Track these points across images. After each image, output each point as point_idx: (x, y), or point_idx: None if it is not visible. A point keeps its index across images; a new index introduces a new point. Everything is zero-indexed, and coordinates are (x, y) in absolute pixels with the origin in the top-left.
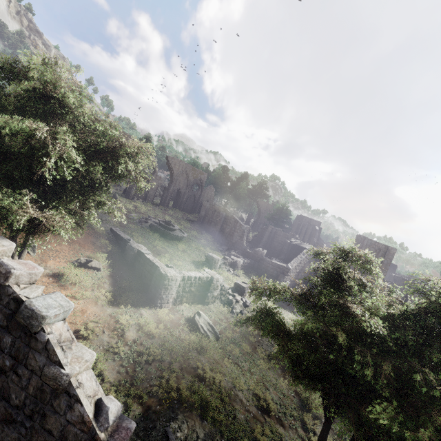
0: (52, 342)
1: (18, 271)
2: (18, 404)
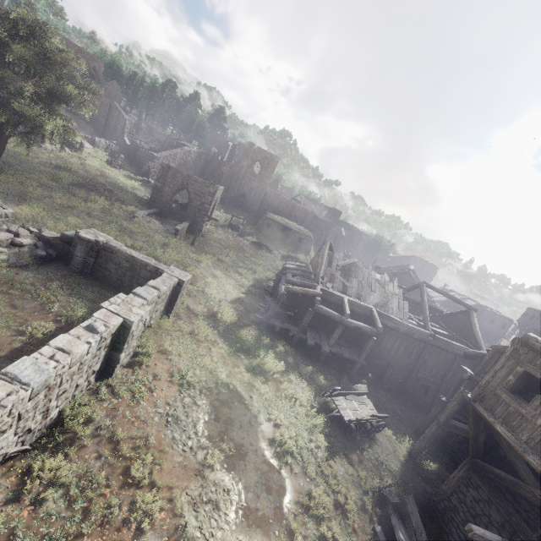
0: None
1: None
2: None
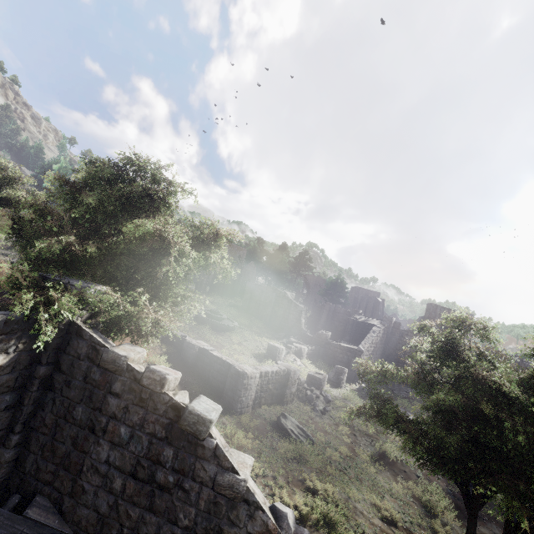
0: (221, 447)
1: (171, 376)
2: (188, 525)
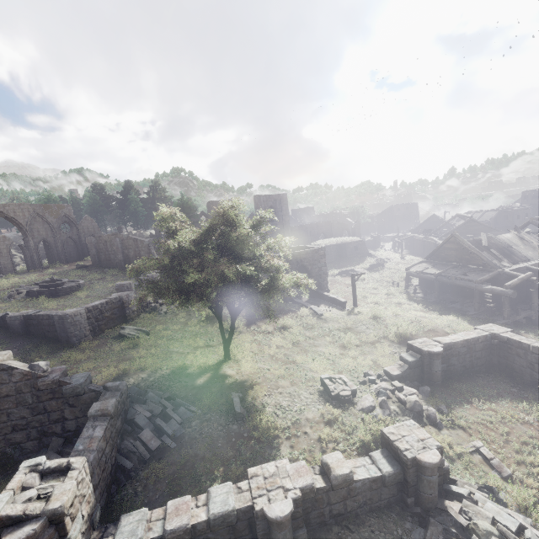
0: None
1: None
2: None
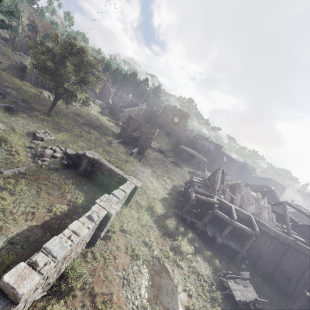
0: None
1: None
2: None
